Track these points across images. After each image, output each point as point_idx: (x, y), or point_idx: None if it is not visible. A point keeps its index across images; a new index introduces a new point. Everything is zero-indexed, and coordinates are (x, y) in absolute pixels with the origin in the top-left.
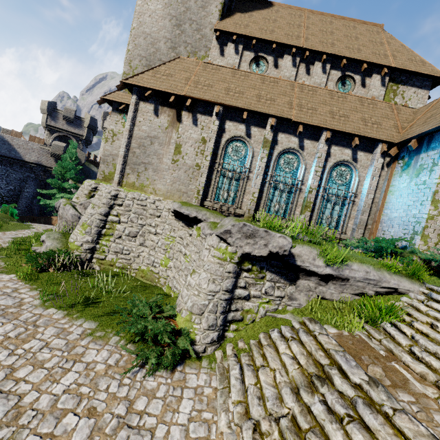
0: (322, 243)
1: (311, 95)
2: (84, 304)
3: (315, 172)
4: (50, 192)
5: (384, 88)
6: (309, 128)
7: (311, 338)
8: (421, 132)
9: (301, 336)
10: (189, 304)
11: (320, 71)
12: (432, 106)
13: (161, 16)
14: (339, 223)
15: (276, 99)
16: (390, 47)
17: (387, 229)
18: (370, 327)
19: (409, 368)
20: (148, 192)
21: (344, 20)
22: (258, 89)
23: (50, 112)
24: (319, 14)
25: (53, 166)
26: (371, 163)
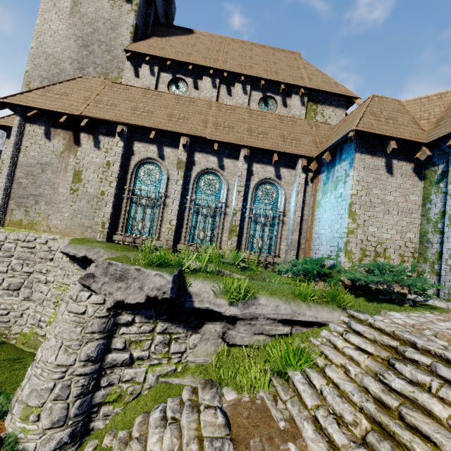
0: (235, 274)
1: (229, 114)
2: None
3: (237, 193)
4: None
5: (304, 107)
6: (228, 147)
7: (194, 417)
8: (331, 144)
9: (182, 416)
10: (25, 392)
11: (241, 92)
12: (344, 121)
13: (65, 37)
14: (272, 245)
15: (191, 118)
16: (307, 71)
17: (318, 247)
18: (278, 382)
19: (309, 448)
20: (41, 231)
21: (264, 48)
22: (171, 108)
23: None
24: (240, 42)
25: None
26: (295, 179)
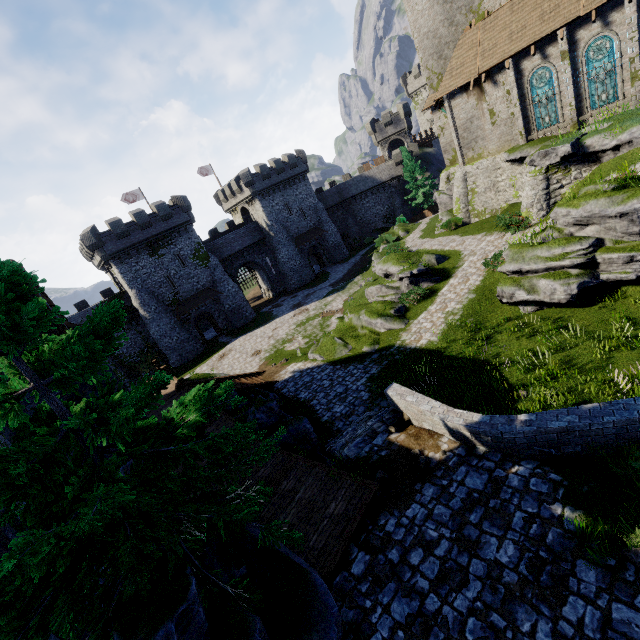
0: (622, 121)
1: None
2: (477, 231)
3: (630, 41)
4: (413, 195)
5: None
6: (609, 1)
7: None
8: None
9: None
10: (525, 206)
11: None
12: None
13: (430, 8)
14: None
15: (561, 1)
16: None
17: None
18: None
19: None
20: (485, 157)
21: None
22: (539, 5)
23: (374, 130)
24: None
25: (401, 173)
26: None
